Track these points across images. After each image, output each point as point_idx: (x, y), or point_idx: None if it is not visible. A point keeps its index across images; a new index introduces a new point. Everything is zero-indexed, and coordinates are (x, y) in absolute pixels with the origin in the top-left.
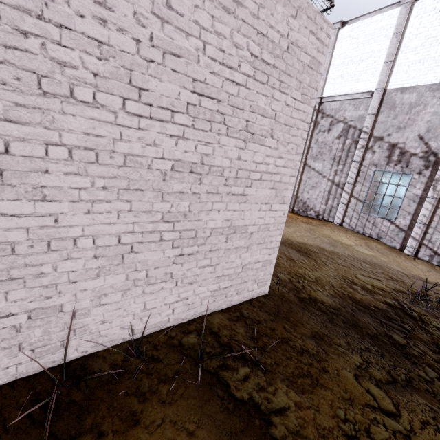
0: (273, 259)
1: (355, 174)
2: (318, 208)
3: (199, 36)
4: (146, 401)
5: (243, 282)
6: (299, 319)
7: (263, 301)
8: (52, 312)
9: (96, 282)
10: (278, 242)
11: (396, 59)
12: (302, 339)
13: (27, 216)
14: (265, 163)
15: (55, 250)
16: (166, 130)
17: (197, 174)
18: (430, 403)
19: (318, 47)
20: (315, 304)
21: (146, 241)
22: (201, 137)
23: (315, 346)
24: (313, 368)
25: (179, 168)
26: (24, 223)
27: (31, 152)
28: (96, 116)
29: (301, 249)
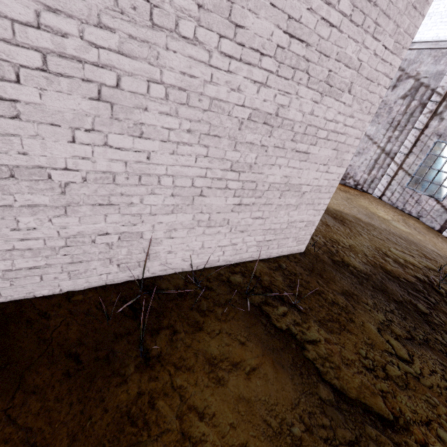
0: (317, 221)
1: (411, 143)
2: (359, 177)
3: None
4: (205, 316)
5: (285, 238)
6: (331, 277)
7: (299, 258)
8: (135, 237)
9: (170, 217)
10: (325, 205)
11: None
12: (333, 294)
13: (126, 150)
14: (335, 121)
15: (143, 184)
16: (252, 75)
17: (269, 126)
18: (441, 359)
19: None
20: (347, 267)
21: (214, 187)
22: (281, 86)
23: (345, 301)
24: (341, 317)
25: (255, 118)
26: (124, 157)
27: (137, 88)
28: (193, 54)
29: (337, 216)
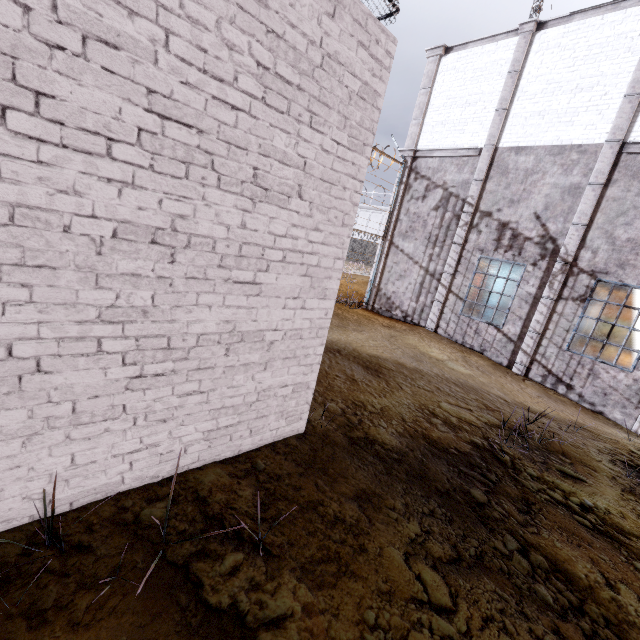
0: (312, 381)
1: (455, 261)
2: (407, 307)
3: (155, 19)
4: (43, 625)
5: (261, 416)
6: (342, 471)
7: (294, 444)
8: None
9: None
10: (318, 356)
11: (511, 107)
12: (339, 503)
13: None
14: (291, 237)
15: None
16: (98, 170)
17: (166, 247)
18: (502, 588)
19: (373, 69)
20: (371, 447)
21: (69, 354)
22: (169, 187)
23: (357, 511)
24: (345, 546)
25: (129, 235)
26: None
27: None
28: None
29: (371, 364)
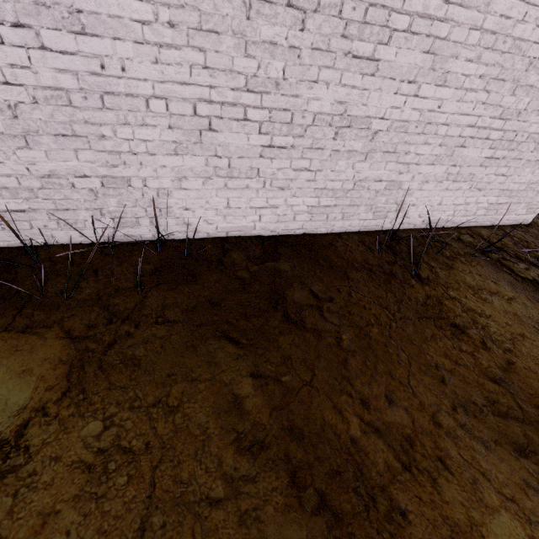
0: None
1: None
2: None
3: None
4: (451, 260)
5: (517, 203)
6: None
7: (526, 228)
8: (396, 186)
9: (428, 168)
10: None
11: None
12: None
13: (426, 99)
14: None
15: (424, 133)
16: None
17: None
18: None
19: None
20: None
21: (476, 137)
22: None
23: None
24: None
25: None
26: (422, 106)
27: (459, 37)
28: None
29: None
